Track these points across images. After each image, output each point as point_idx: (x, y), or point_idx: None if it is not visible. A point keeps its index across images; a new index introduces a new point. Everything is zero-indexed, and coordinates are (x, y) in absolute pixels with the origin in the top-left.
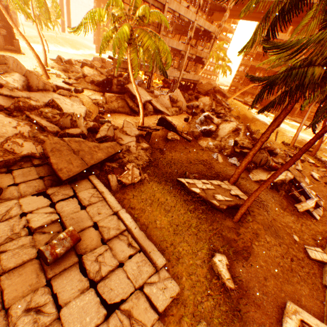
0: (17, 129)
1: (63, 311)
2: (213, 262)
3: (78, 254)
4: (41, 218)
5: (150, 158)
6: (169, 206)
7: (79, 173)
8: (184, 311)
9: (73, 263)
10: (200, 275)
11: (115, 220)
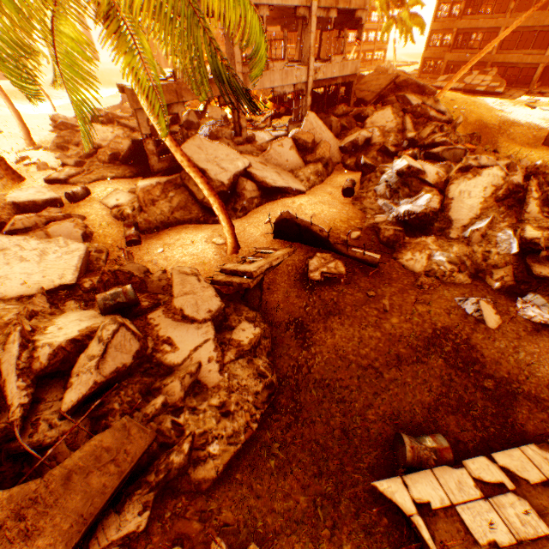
0: None
1: None
2: None
3: None
4: None
5: (270, 379)
6: None
7: None
8: None
9: None
10: None
11: None
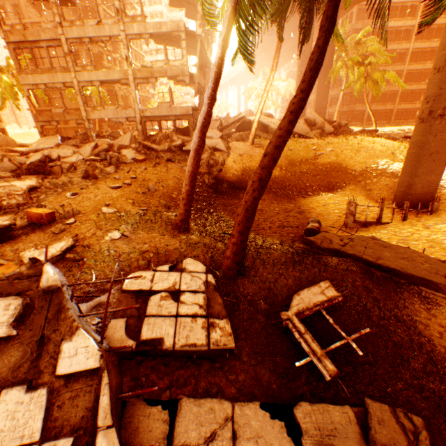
0: None
1: None
2: None
3: None
4: None
5: None
6: None
7: None
8: None
9: None
10: None
11: None
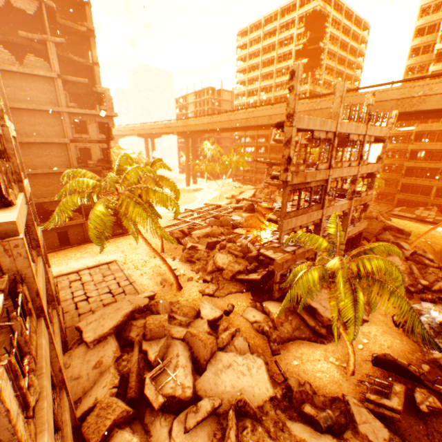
0: None
1: None
2: None
3: None
4: None
5: None
6: None
7: None
8: None
9: None
10: None
11: None
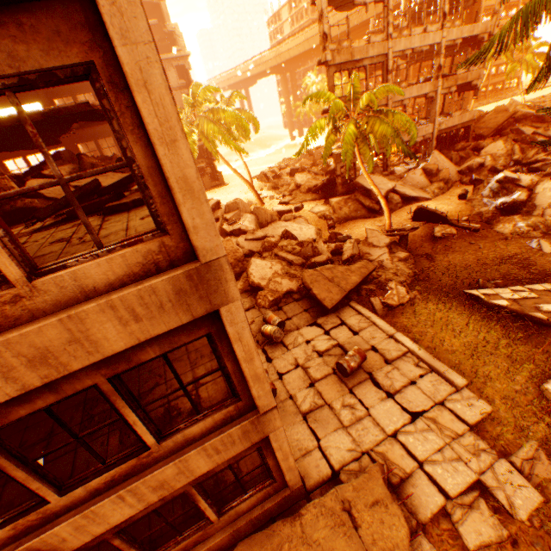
0: (272, 269)
1: (371, 411)
2: (543, 389)
3: (366, 372)
4: (323, 344)
5: (414, 271)
6: (459, 326)
7: (340, 301)
8: (502, 430)
9: (365, 378)
10: (522, 400)
11: (393, 343)
